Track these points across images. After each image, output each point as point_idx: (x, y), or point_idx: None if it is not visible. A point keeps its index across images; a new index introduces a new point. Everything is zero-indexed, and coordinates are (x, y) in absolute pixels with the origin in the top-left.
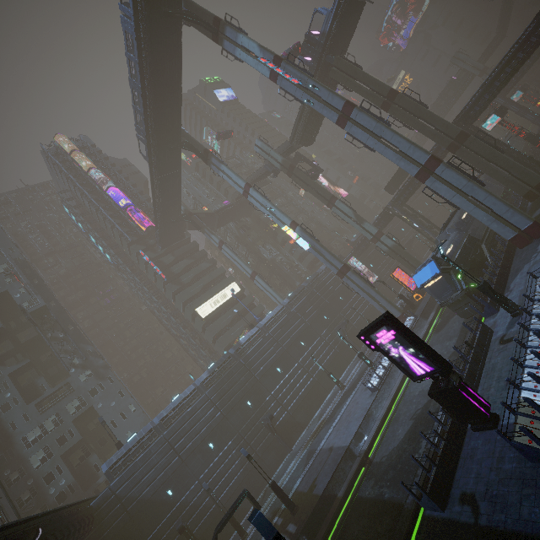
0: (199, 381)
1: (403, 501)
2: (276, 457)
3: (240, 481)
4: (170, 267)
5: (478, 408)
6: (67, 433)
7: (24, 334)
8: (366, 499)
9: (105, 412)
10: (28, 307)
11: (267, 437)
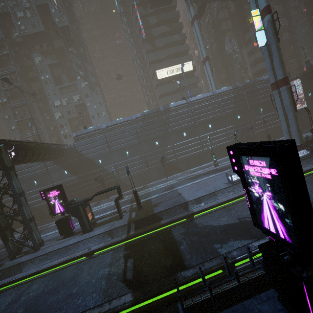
0: (134, 117)
1: (186, 262)
2: (158, 176)
3: (135, 175)
4: (151, 28)
5: (307, 310)
6: (71, 110)
7: (57, 42)
8: (172, 236)
9: (90, 109)
10: (58, 22)
11: (158, 165)
